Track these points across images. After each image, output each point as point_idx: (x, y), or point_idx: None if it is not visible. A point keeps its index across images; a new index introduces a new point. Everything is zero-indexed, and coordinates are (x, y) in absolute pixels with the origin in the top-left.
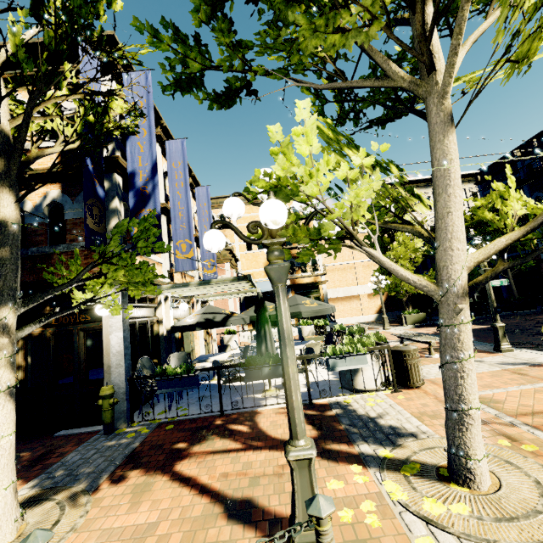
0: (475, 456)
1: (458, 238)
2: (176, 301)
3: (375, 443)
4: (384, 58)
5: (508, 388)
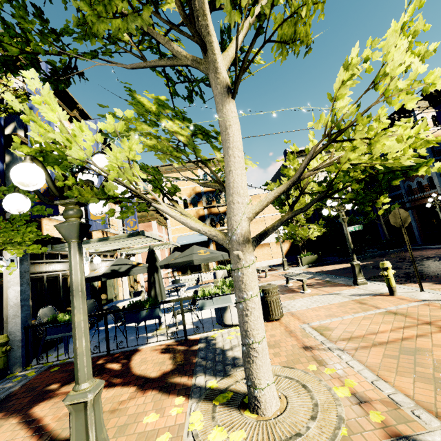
0: (260, 385)
1: (238, 193)
2: (105, 255)
3: (211, 374)
4: (166, 39)
5: (345, 316)
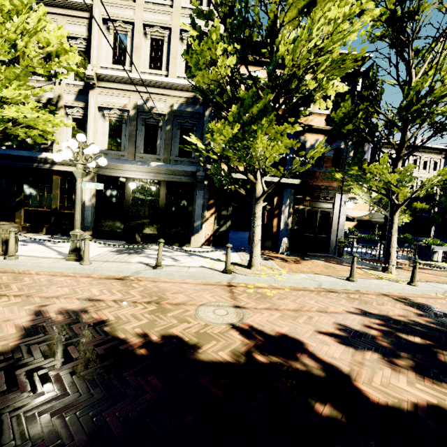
0: None
1: None
2: None
3: None
4: None
5: None
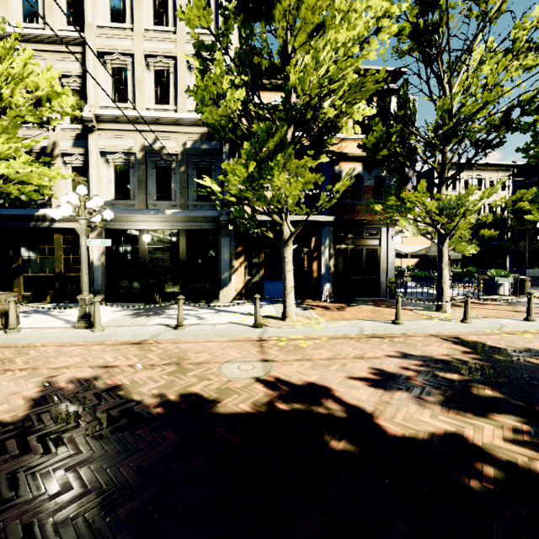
0: None
1: None
2: None
3: None
4: None
5: None
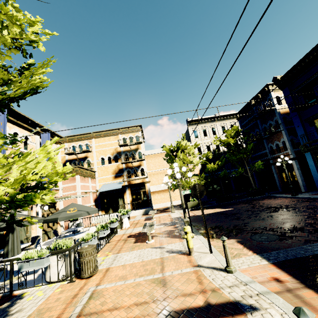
0: None
1: None
2: None
3: None
4: None
5: (129, 280)
